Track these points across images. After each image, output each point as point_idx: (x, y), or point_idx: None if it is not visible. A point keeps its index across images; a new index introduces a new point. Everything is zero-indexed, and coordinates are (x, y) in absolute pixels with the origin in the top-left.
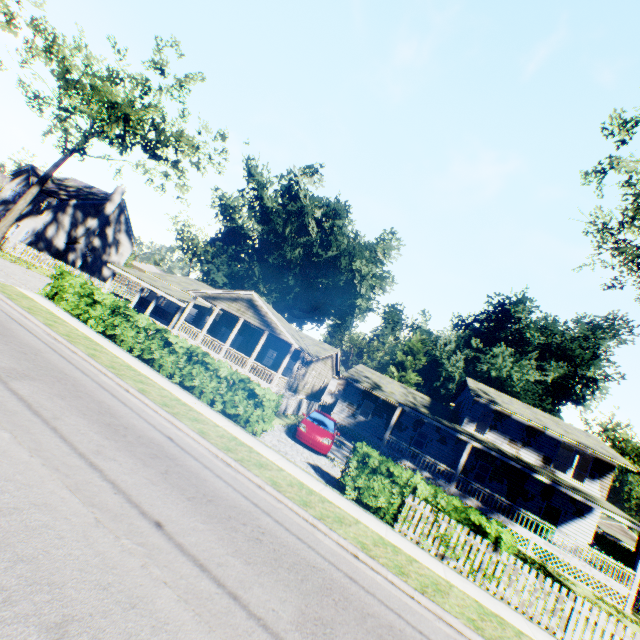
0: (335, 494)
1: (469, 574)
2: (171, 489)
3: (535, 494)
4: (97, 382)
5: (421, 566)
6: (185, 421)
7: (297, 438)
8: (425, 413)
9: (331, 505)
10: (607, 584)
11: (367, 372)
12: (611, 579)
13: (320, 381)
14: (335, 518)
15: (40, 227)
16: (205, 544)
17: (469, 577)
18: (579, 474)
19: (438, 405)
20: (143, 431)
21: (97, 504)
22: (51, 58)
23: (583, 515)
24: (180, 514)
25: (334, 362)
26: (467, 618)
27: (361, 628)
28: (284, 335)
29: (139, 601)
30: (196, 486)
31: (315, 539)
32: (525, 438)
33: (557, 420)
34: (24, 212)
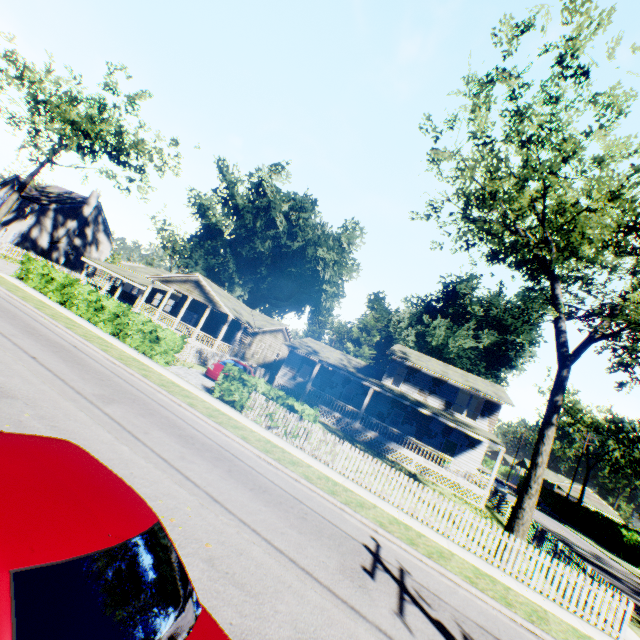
0: (204, 394)
1: (284, 436)
2: (55, 355)
3: (437, 432)
4: (34, 319)
5: (238, 422)
6: (95, 344)
7: (207, 374)
8: (342, 368)
9: (190, 393)
10: (469, 488)
11: (312, 343)
12: (472, 484)
13: (273, 353)
14: (184, 395)
15: (25, 229)
16: (60, 369)
17: (284, 438)
18: (474, 414)
19: (372, 368)
20: (54, 339)
21: (0, 344)
22: (23, 84)
23: (474, 446)
24: (53, 360)
25: (287, 337)
26: (243, 436)
27: (142, 409)
28: (223, 308)
29: (5, 363)
30: (76, 360)
31: (153, 394)
32: (432, 387)
33: (469, 375)
34: (11, 217)
